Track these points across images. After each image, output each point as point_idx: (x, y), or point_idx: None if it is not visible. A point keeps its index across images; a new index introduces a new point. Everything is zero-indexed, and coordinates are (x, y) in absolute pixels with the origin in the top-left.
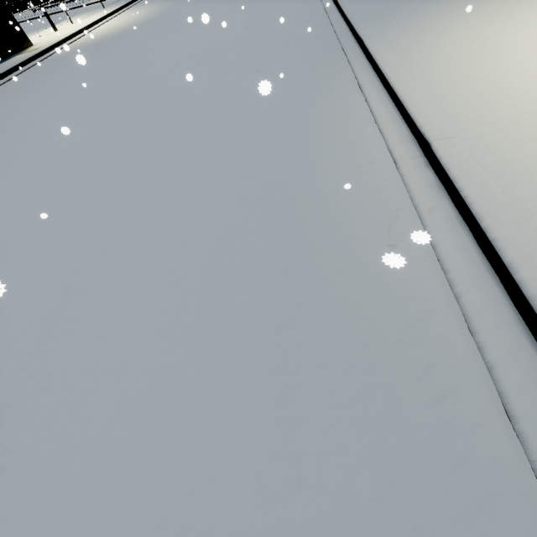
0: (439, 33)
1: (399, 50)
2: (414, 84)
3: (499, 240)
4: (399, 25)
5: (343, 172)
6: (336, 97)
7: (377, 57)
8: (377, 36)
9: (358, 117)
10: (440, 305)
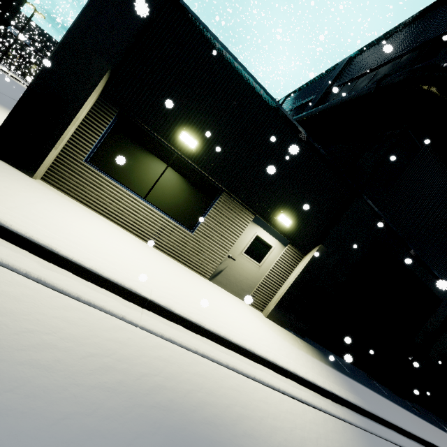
0: None
1: None
2: None
3: None
4: None
5: None
6: None
7: None
8: None
9: None
10: None
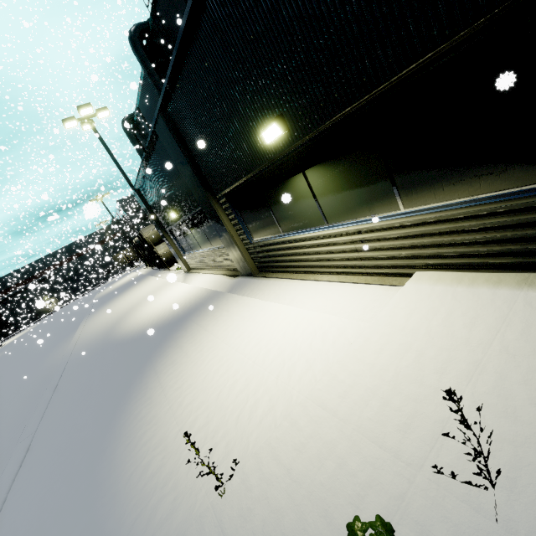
0: (105, 307)
1: (90, 317)
2: (83, 325)
3: (70, 344)
4: (98, 309)
5: (55, 354)
6: (67, 339)
7: (81, 323)
8: (89, 316)
9: (70, 340)
10: (60, 360)
